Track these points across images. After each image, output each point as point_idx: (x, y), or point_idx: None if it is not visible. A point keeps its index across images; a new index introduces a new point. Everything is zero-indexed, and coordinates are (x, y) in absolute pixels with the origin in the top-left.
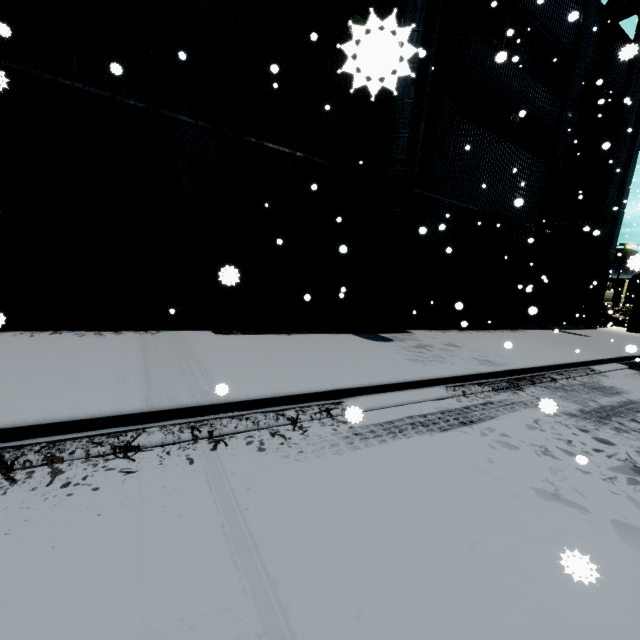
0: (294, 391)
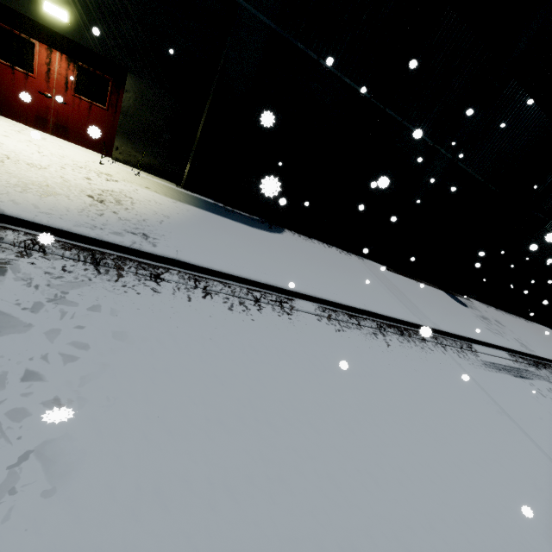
0: (460, 334)
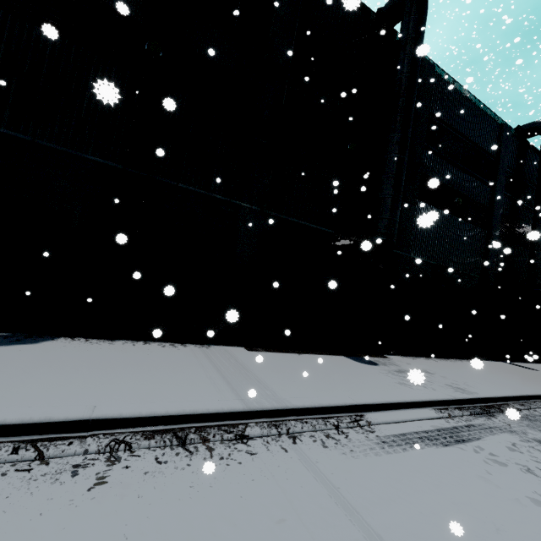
0: (332, 403)
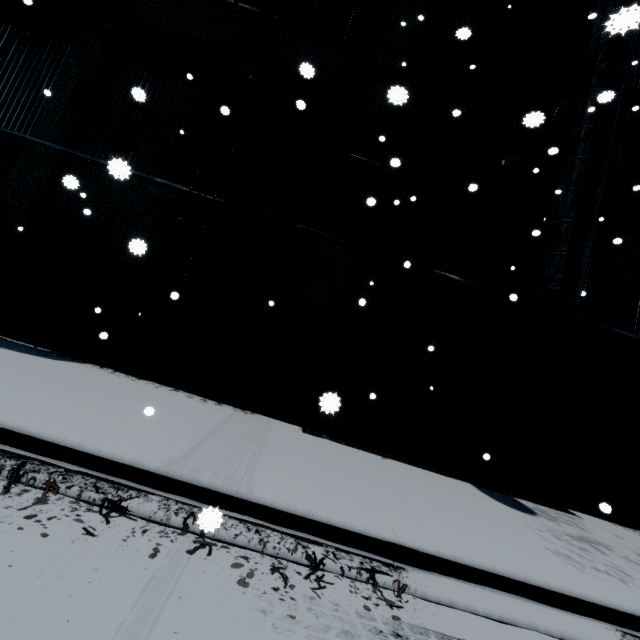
0: (334, 520)
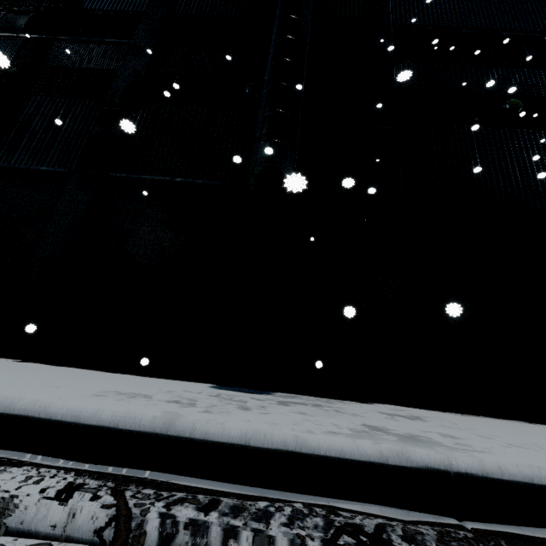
0: None
